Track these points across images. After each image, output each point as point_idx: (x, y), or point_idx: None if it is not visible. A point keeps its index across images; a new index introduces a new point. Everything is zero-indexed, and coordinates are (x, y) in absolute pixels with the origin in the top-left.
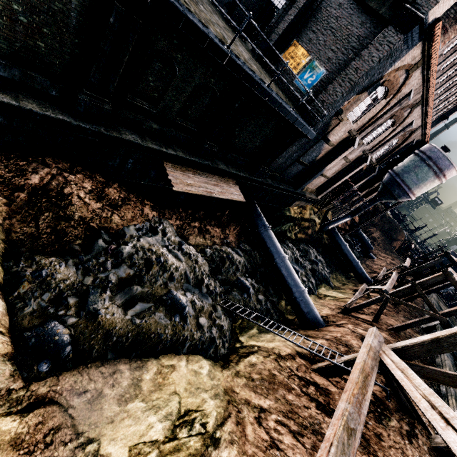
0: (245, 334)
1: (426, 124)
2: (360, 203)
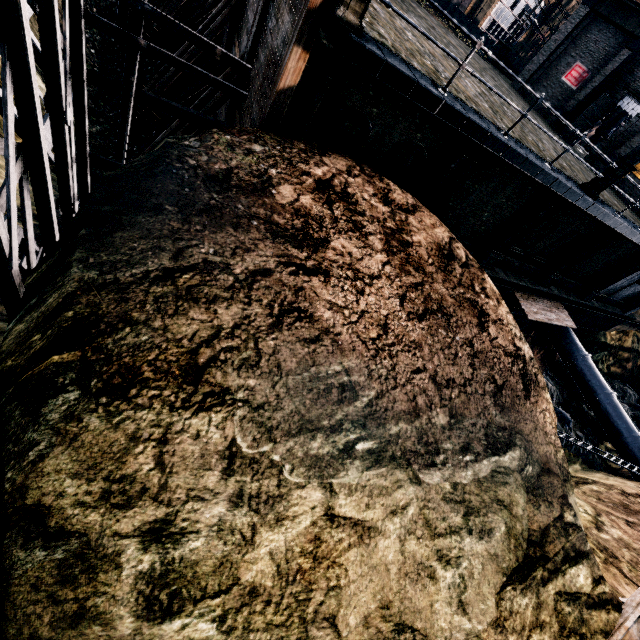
0: (570, 466)
1: None
2: None
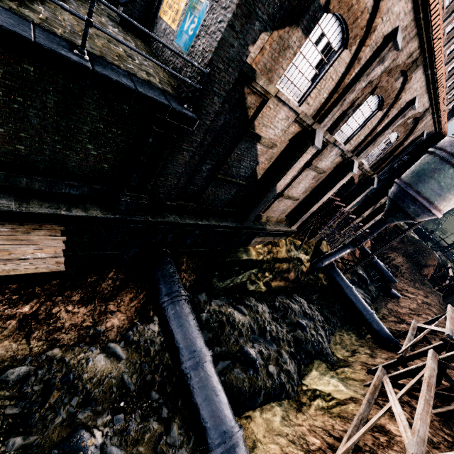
0: None
1: (438, 103)
2: (369, 224)
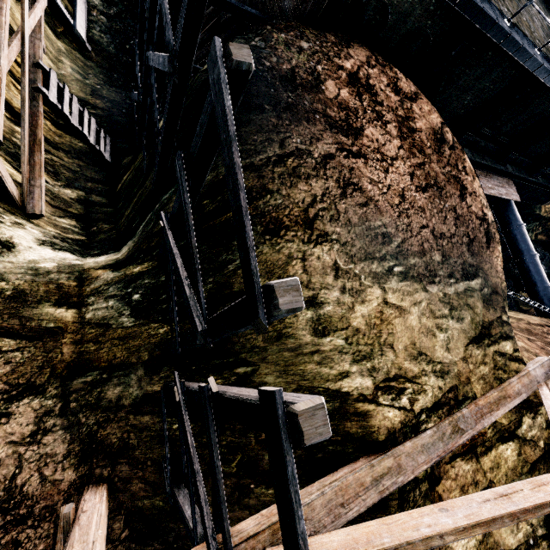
0: None
1: None
2: None
